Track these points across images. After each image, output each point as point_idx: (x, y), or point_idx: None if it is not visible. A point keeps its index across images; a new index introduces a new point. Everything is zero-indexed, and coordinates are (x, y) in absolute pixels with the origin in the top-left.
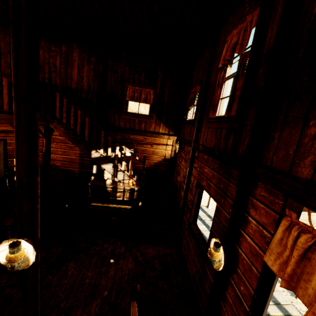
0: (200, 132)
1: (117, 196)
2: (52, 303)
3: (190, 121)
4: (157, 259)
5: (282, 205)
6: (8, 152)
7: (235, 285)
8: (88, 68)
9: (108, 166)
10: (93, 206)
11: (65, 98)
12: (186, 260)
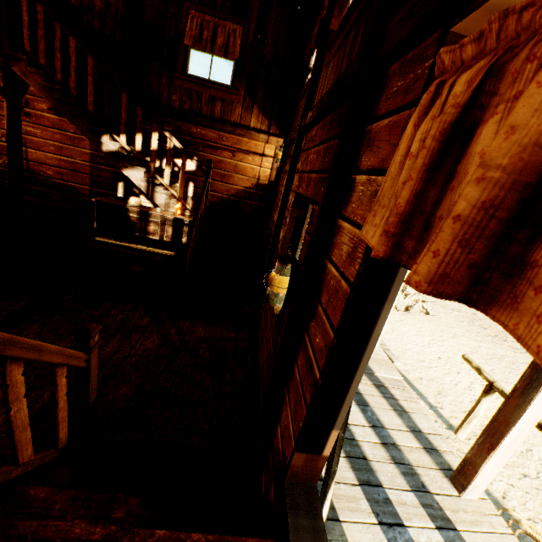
0: (316, 91)
1: (149, 232)
2: None
3: (305, 86)
4: (207, 343)
5: (431, 67)
6: None
7: (309, 342)
8: None
9: (136, 173)
10: (98, 242)
11: (41, 3)
12: (260, 348)
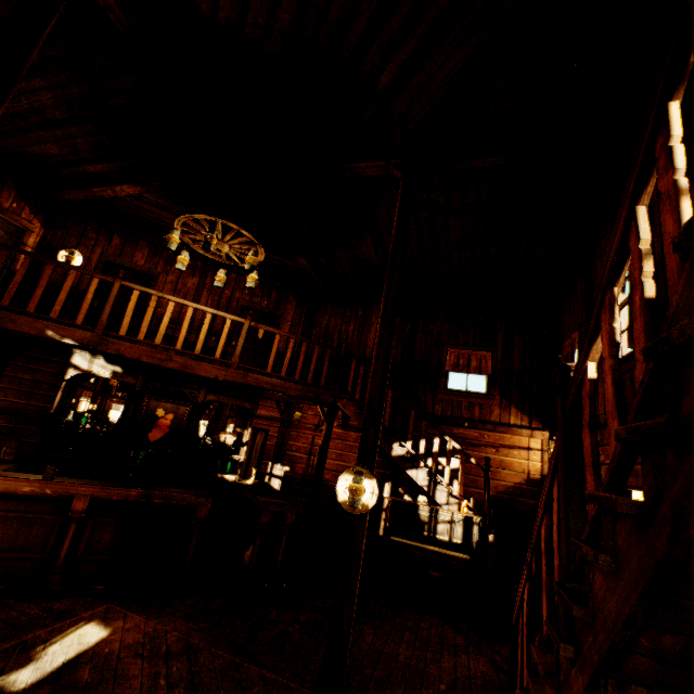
0: (596, 397)
1: (438, 531)
2: (350, 663)
3: None
4: None
5: None
6: (265, 449)
7: None
8: None
9: (419, 472)
10: (394, 541)
11: (363, 365)
12: None
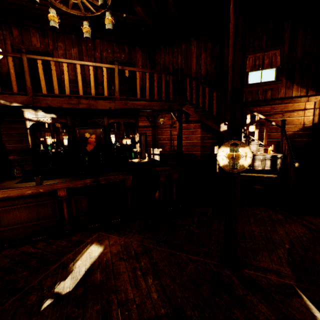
0: None
1: (255, 166)
2: None
3: None
4: None
5: None
6: (147, 143)
7: None
8: (204, 55)
9: None
10: None
11: (194, 80)
12: None
